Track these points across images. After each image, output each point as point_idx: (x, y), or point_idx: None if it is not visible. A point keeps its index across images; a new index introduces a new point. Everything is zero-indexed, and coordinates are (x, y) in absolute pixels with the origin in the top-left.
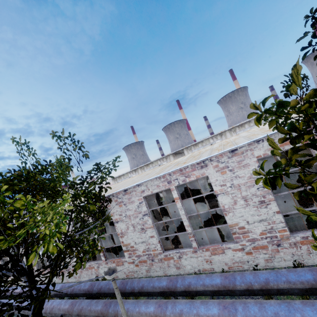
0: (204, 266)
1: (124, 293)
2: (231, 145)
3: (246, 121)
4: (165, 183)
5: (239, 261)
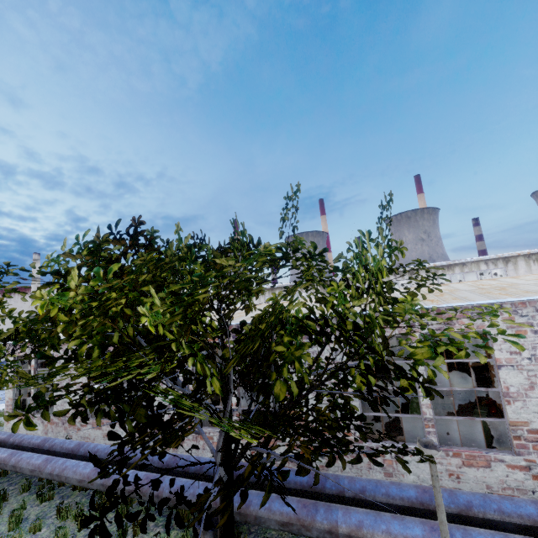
0: (443, 482)
1: (319, 494)
2: (530, 292)
3: (459, 262)
4: (402, 324)
5: (516, 488)
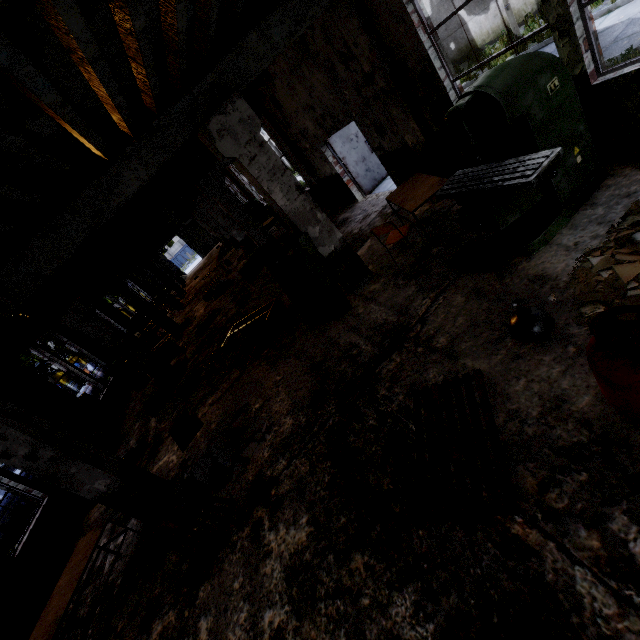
0: None
1: None
2: None
3: None
4: None
5: None
